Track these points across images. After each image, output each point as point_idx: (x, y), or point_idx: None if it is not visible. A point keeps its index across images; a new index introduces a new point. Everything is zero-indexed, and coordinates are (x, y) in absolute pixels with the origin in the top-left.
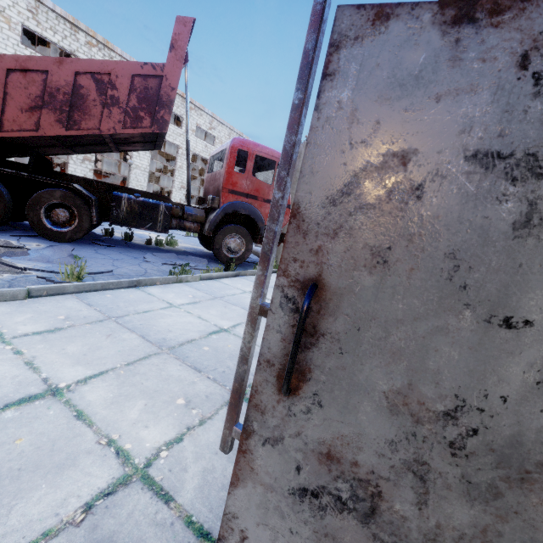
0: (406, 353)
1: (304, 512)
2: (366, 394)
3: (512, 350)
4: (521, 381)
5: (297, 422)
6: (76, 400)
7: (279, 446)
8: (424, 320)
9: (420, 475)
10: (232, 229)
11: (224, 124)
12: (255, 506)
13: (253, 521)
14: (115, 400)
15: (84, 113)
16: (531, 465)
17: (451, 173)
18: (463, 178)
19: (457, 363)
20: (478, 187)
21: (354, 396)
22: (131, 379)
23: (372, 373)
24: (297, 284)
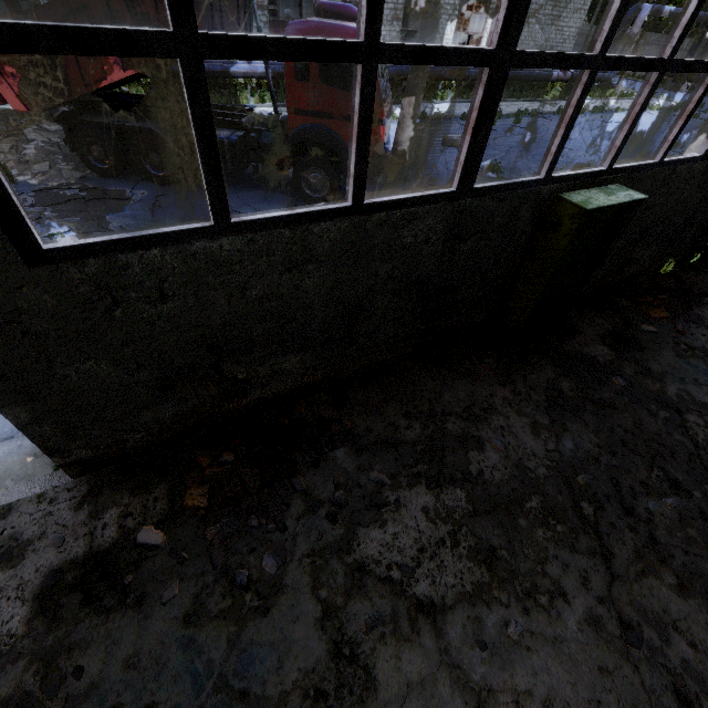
0: None
1: None
2: None
3: None
4: None
5: None
6: None
7: None
8: None
9: None
10: (310, 162)
11: None
12: None
13: None
14: None
15: None
16: None
17: None
18: None
19: None
20: None
21: None
22: None
23: None
24: None
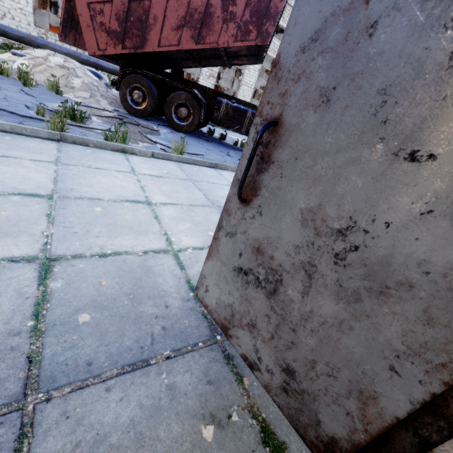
0: (324, 179)
1: (238, 283)
2: (289, 210)
3: (409, 182)
4: (407, 211)
5: (245, 224)
6: (157, 211)
7: (233, 238)
8: (344, 152)
9: (309, 274)
10: None
11: None
12: (215, 273)
13: (212, 282)
14: (176, 218)
15: (209, 29)
16: (392, 282)
17: (407, 4)
18: (417, 8)
19: (359, 191)
20: (428, 16)
21: (282, 210)
22: (188, 213)
23: (297, 194)
24: (265, 123)
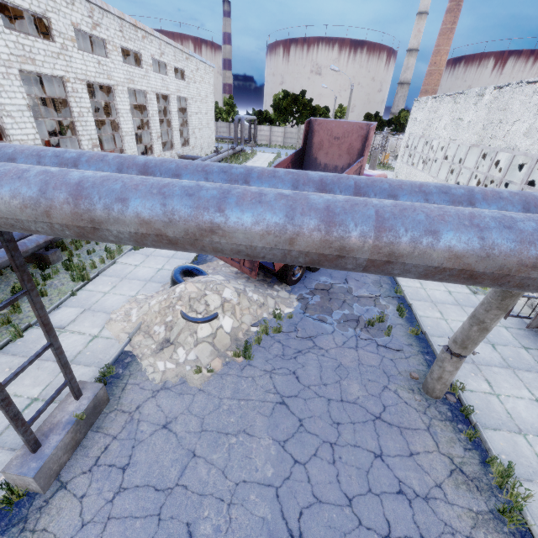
0: None
1: None
2: None
3: None
4: None
5: None
6: None
7: None
8: None
9: None
10: None
11: (170, 43)
12: (535, 321)
13: (534, 323)
14: None
15: None
16: None
17: None
18: None
19: None
20: None
21: None
22: None
23: None
24: None
